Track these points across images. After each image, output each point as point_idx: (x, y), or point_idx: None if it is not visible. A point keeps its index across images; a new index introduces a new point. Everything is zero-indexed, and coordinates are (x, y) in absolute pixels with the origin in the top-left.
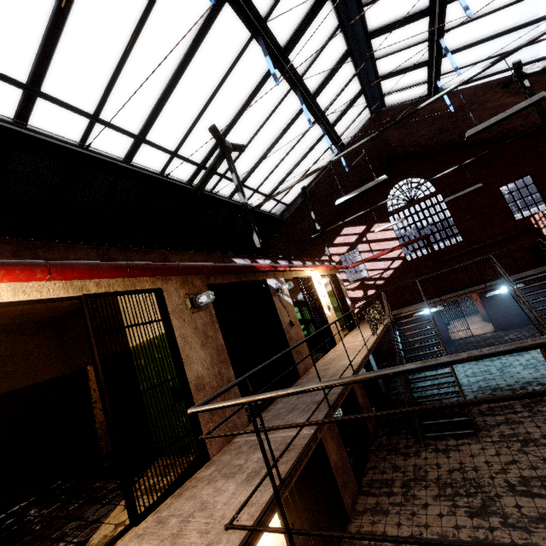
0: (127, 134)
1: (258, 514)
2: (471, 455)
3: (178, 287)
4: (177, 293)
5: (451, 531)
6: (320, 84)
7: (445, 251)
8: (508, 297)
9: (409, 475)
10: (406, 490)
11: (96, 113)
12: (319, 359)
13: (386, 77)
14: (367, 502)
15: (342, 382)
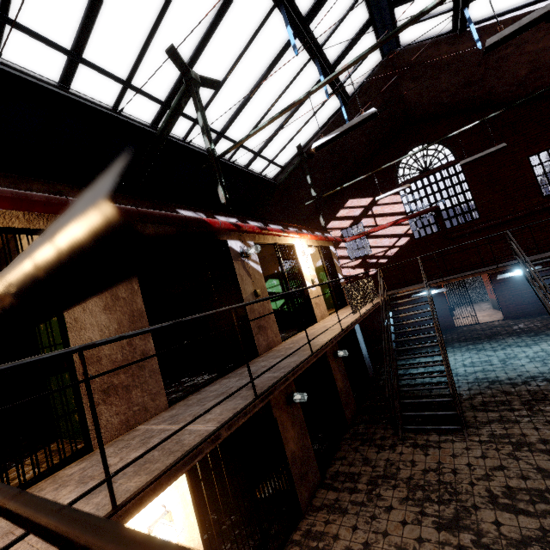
0: (54, 46)
1: None
2: (452, 455)
3: None
4: None
5: (412, 543)
6: (314, 2)
7: (458, 229)
8: (523, 283)
9: (378, 471)
10: (371, 488)
11: (2, 8)
12: (290, 337)
13: (401, 2)
14: (326, 496)
15: None
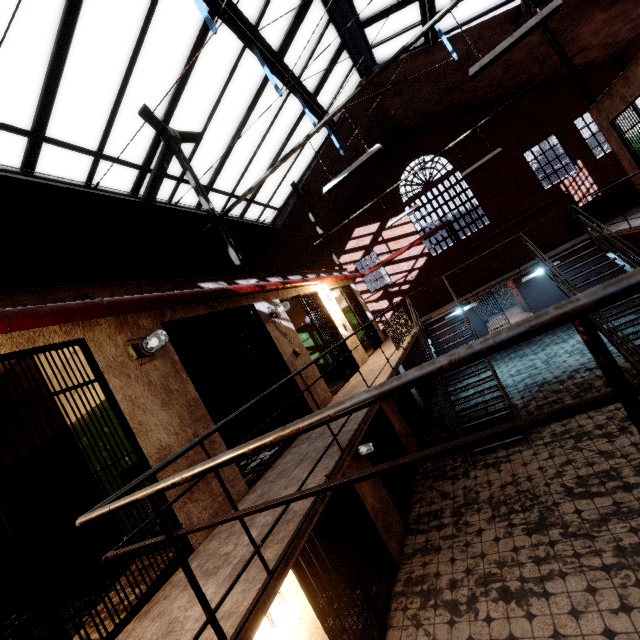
0: (12, 130)
1: (232, 633)
2: (523, 464)
3: (113, 332)
4: (113, 342)
5: (510, 555)
6: (284, 36)
7: (473, 238)
8: (545, 280)
9: (459, 501)
10: (457, 519)
11: None
12: (339, 390)
13: (370, 22)
14: (416, 541)
15: (265, 443)
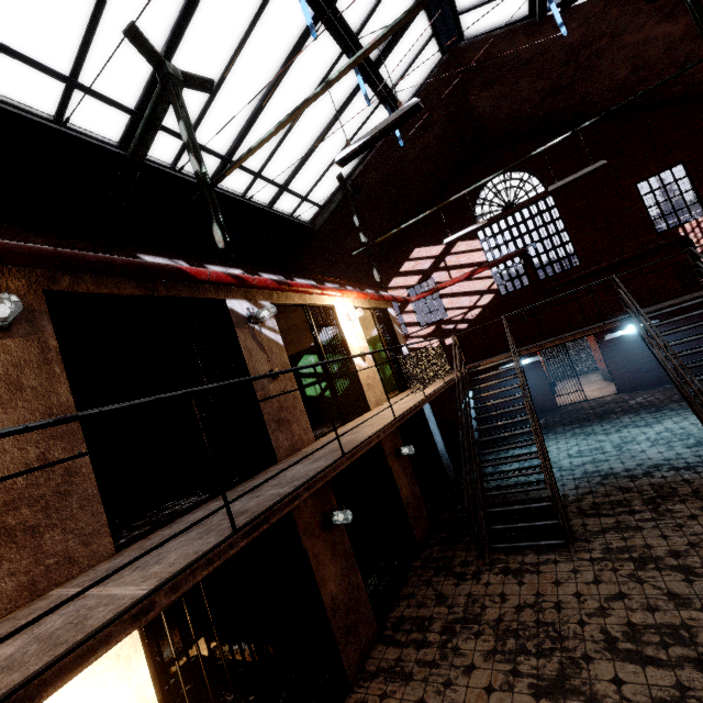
0: None
1: None
2: (555, 582)
3: None
4: None
5: None
6: None
7: (555, 280)
8: (638, 345)
9: (456, 612)
10: (446, 639)
11: None
12: (329, 432)
13: None
14: (384, 656)
15: None
